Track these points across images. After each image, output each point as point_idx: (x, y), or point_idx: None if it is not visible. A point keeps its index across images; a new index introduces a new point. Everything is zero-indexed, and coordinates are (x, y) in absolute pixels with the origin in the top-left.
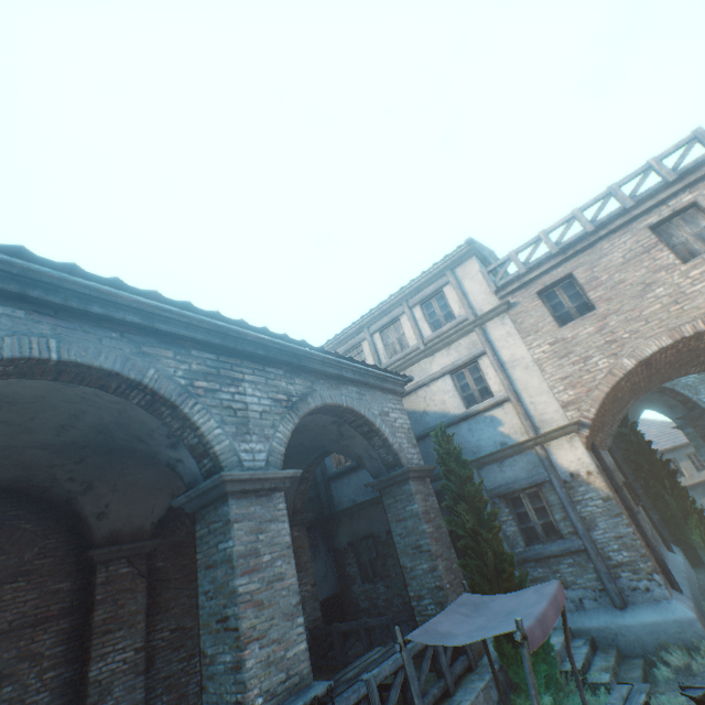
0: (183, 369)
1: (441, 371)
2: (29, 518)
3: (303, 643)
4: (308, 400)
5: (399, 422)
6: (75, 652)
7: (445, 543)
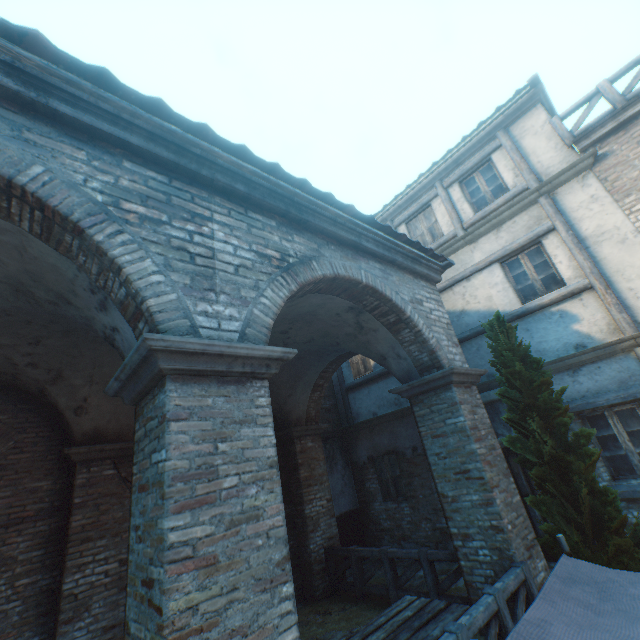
0: (102, 181)
1: (486, 260)
2: (3, 409)
3: (290, 632)
4: (313, 265)
5: (435, 314)
6: (54, 558)
7: (501, 470)
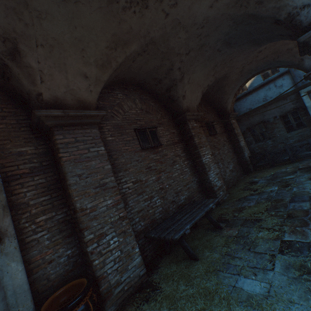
0: None
1: None
2: (150, 101)
3: None
4: None
5: None
6: (188, 156)
7: None
